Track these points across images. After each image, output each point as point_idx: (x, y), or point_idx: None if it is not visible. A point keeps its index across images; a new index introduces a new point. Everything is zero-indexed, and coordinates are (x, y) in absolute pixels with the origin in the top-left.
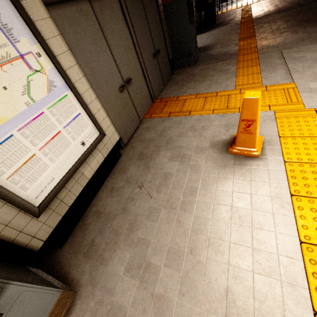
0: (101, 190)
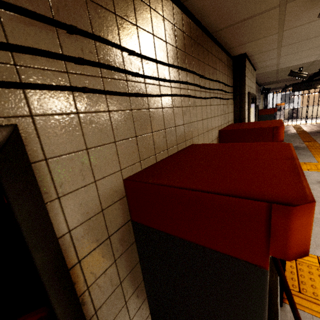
0: None
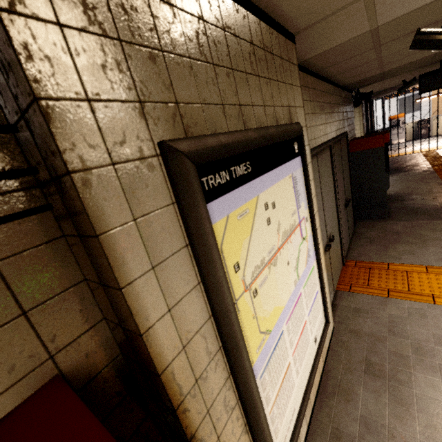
0: (312, 430)
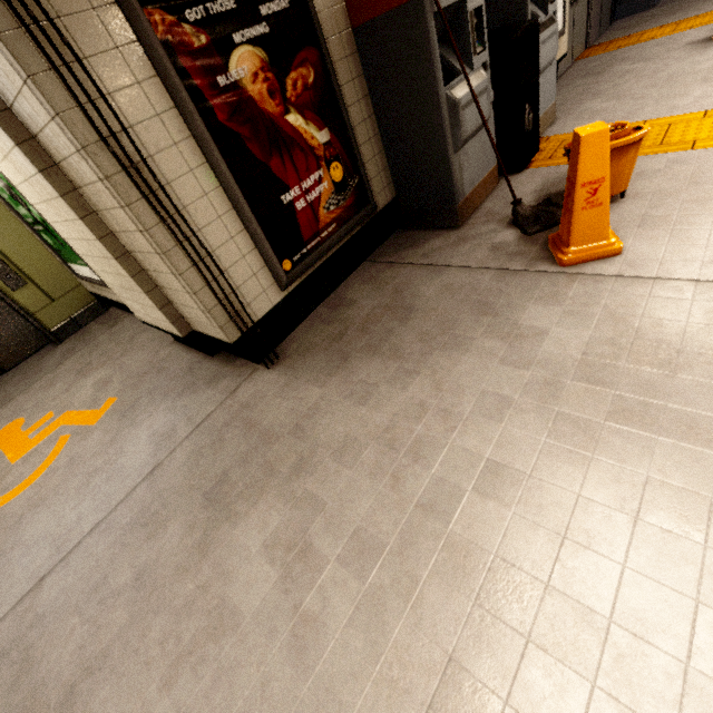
0: None
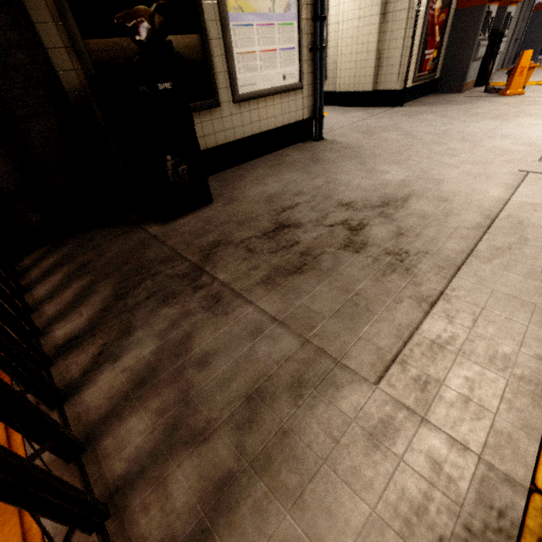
0: None
